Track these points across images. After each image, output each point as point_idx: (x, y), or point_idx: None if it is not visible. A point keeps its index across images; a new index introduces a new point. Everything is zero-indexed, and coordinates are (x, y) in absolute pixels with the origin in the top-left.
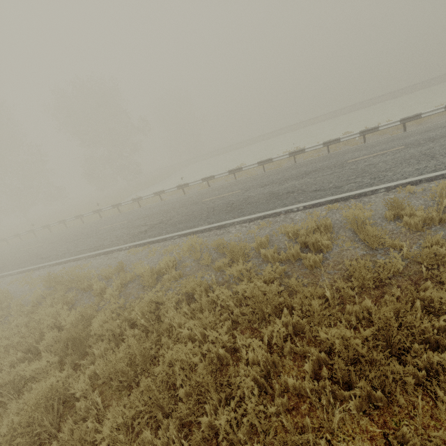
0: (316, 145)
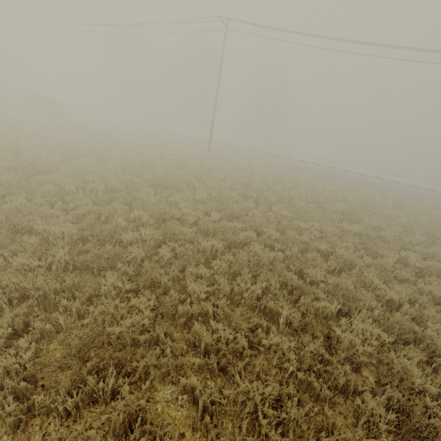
0: (424, 187)
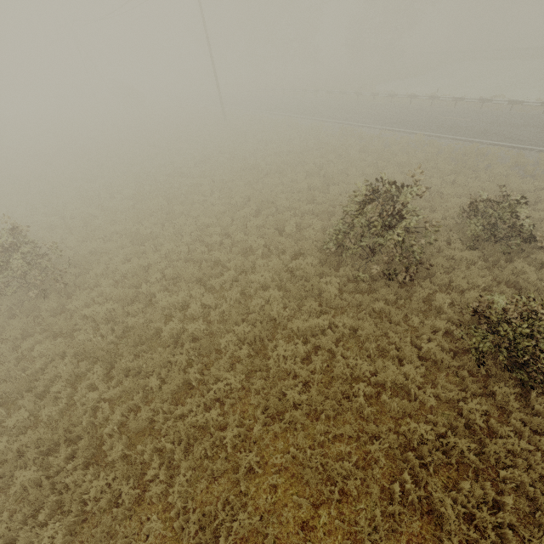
0: None
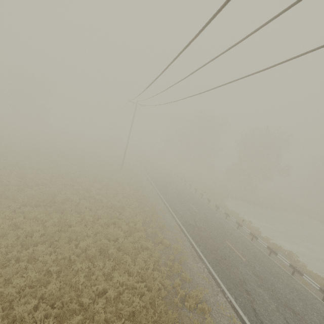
0: None
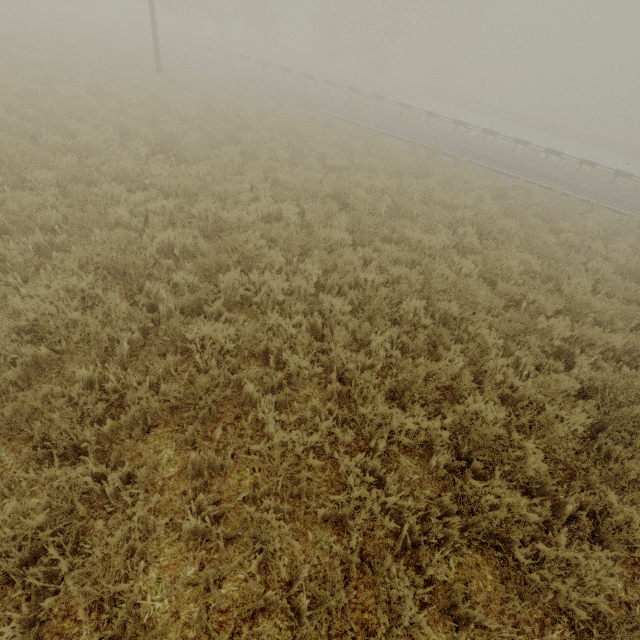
0: None
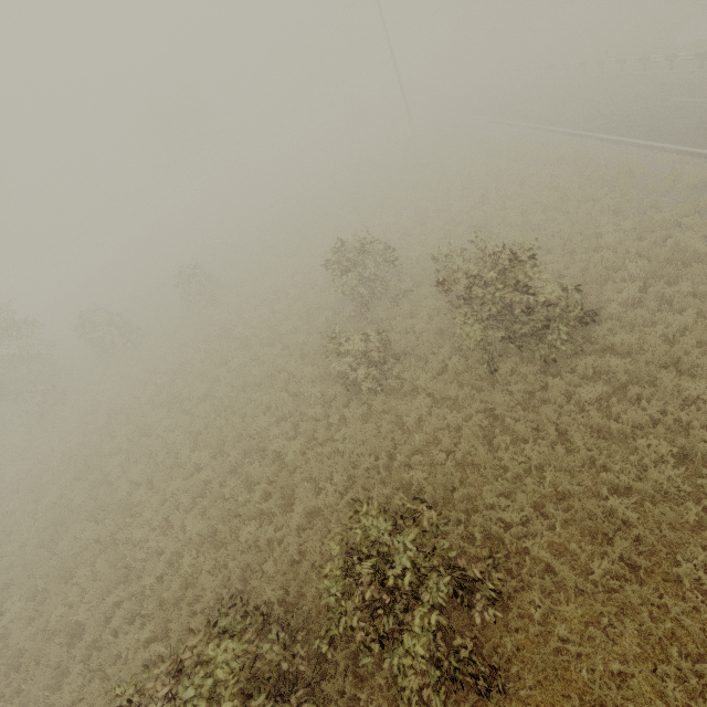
0: None
